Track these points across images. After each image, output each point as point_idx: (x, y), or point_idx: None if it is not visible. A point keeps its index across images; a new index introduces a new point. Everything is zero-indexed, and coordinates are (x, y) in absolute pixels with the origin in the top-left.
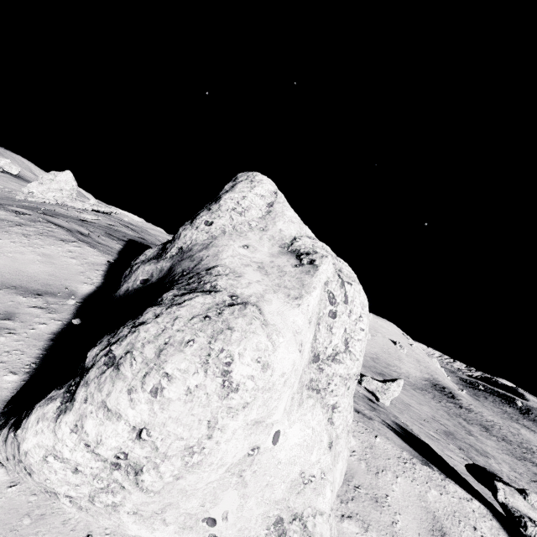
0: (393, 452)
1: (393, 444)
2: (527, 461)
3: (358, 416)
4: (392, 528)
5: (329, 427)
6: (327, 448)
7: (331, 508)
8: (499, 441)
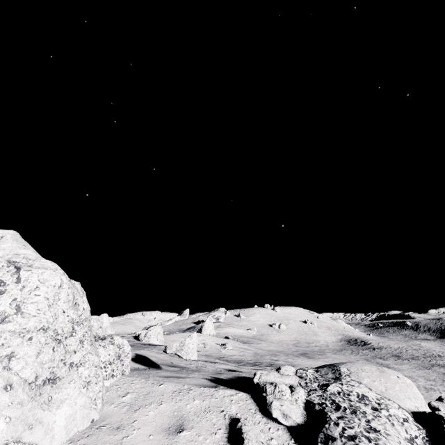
0: (173, 389)
1: (178, 384)
2: (434, 366)
3: (161, 378)
4: (120, 441)
5: (5, 373)
6: (2, 389)
7: (27, 443)
8: (410, 361)
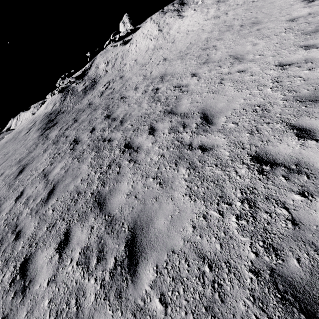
0: None
1: None
2: None
3: None
4: None
5: None
6: None
7: None
8: None
